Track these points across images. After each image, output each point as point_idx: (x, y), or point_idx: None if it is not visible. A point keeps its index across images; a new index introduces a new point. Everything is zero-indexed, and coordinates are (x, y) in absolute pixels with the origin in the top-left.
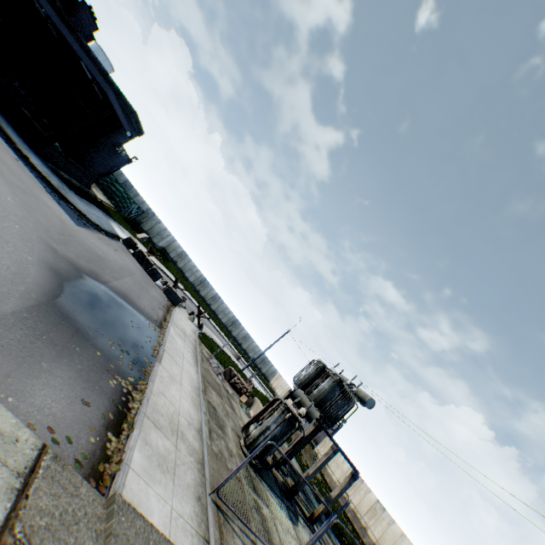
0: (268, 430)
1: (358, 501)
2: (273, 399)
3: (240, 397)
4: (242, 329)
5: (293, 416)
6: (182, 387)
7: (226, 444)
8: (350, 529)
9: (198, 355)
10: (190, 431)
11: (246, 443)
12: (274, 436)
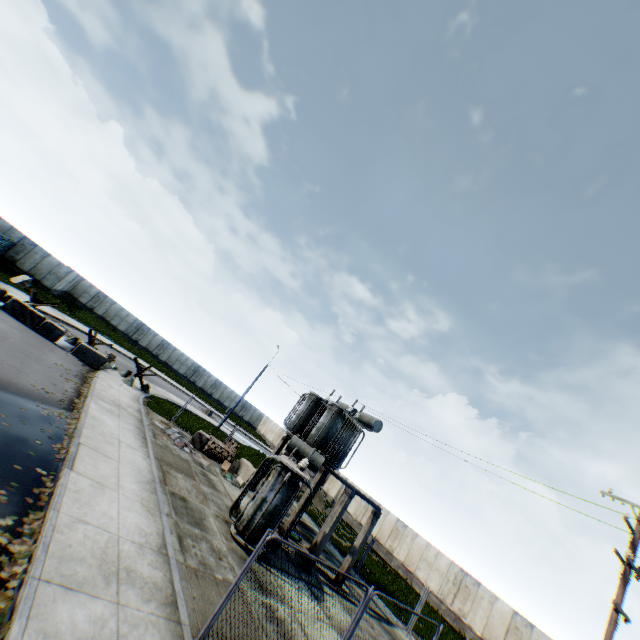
0: (265, 503)
1: (378, 527)
2: (264, 461)
3: (221, 464)
4: (209, 377)
5: (294, 475)
6: (122, 492)
7: (210, 545)
8: (377, 561)
9: (147, 430)
10: (144, 558)
11: (239, 529)
12: (274, 508)
